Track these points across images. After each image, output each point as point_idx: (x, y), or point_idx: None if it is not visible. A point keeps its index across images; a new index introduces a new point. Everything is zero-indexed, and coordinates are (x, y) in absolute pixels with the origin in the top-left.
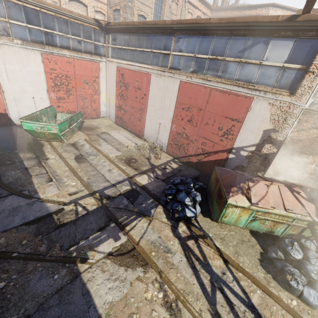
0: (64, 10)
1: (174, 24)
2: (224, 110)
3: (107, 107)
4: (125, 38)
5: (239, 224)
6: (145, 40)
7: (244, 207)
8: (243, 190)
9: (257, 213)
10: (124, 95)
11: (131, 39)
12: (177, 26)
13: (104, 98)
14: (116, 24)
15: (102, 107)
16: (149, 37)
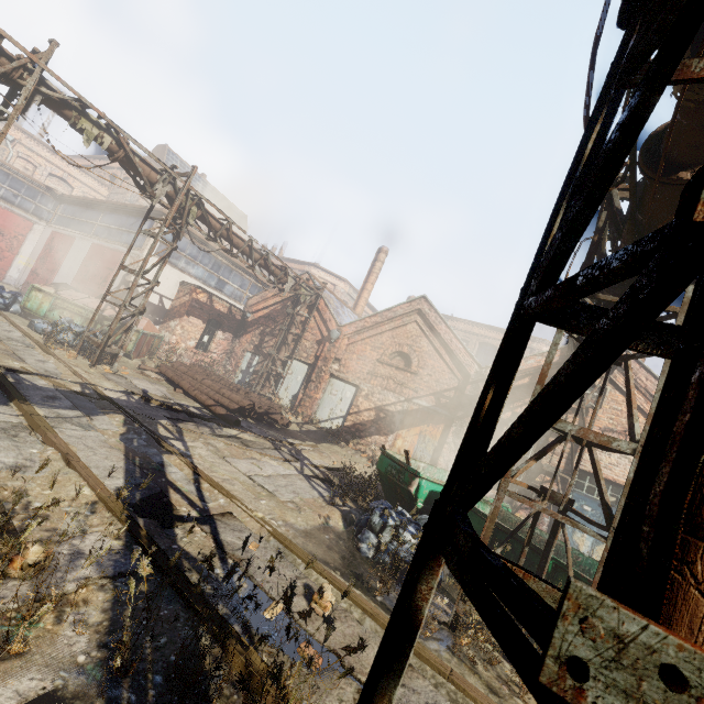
0: (11, 166)
1: (102, 202)
2: (108, 263)
3: (21, 274)
4: (73, 209)
5: (42, 313)
6: (86, 213)
7: (46, 291)
8: (60, 289)
9: (57, 301)
10: (46, 258)
11: (77, 211)
12: (105, 205)
13: (22, 262)
14: (68, 196)
15: (13, 270)
16: (90, 211)
